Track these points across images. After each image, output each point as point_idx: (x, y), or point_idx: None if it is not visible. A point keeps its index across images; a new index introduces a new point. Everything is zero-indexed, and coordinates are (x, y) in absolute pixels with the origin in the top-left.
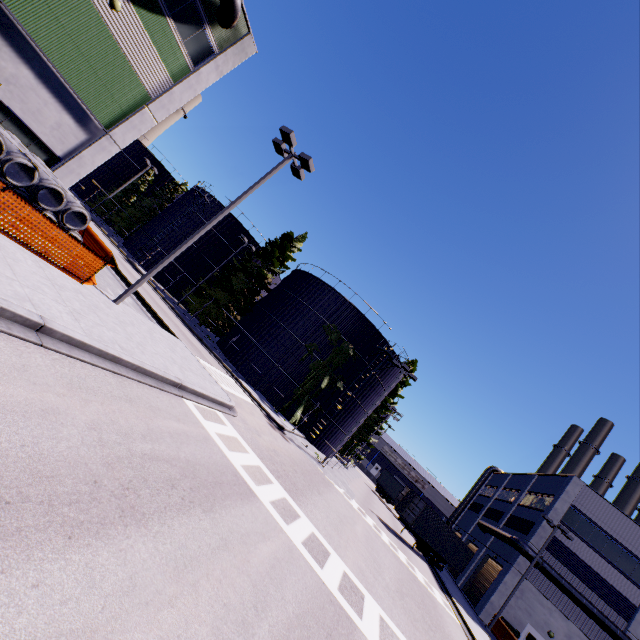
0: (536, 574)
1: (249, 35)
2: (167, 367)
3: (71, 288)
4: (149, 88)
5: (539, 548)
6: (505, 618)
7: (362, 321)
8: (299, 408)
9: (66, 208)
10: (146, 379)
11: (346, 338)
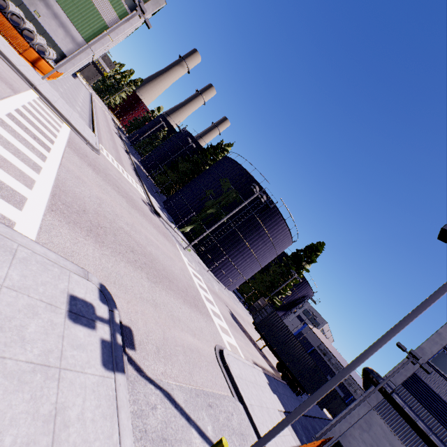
0: (390, 411)
1: None
2: (36, 84)
3: (2, 40)
4: (107, 22)
5: (396, 384)
6: None
7: (247, 177)
8: (190, 225)
9: (37, 44)
10: (3, 58)
11: (234, 187)
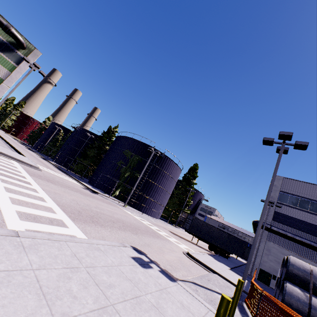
0: (274, 237)
1: (35, 49)
2: None
3: None
4: (1, 77)
5: (270, 221)
6: (264, 270)
7: (140, 144)
8: (117, 190)
9: None
10: None
11: (134, 153)
